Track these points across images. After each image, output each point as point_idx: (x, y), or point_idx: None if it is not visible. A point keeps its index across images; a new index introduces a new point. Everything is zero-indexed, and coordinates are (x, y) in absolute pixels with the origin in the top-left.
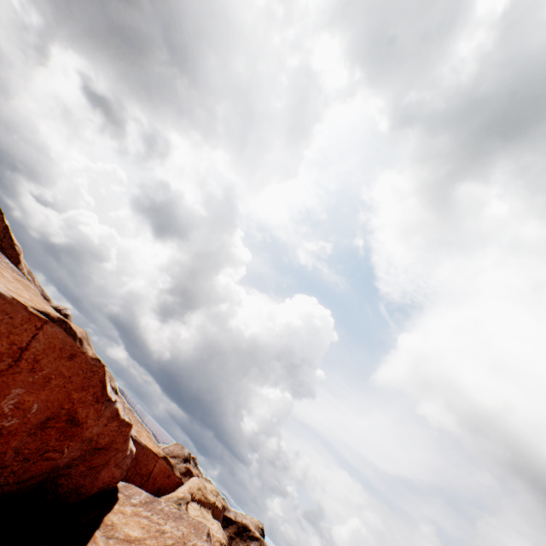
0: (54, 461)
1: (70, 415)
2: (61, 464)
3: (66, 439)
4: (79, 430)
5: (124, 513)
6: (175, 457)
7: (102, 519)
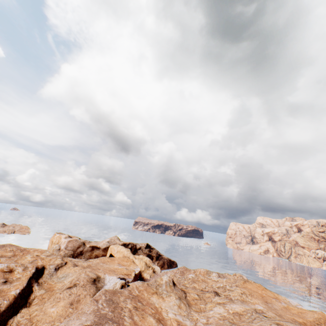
0: None
1: None
2: None
3: None
4: None
5: None
6: (79, 247)
7: None
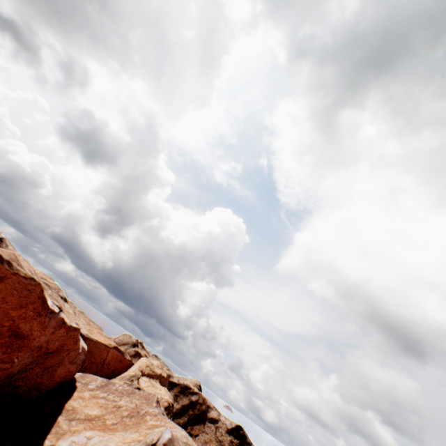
0: (5, 371)
1: (12, 331)
2: (15, 371)
3: (14, 351)
4: (26, 342)
5: (83, 398)
6: (125, 344)
7: (63, 406)
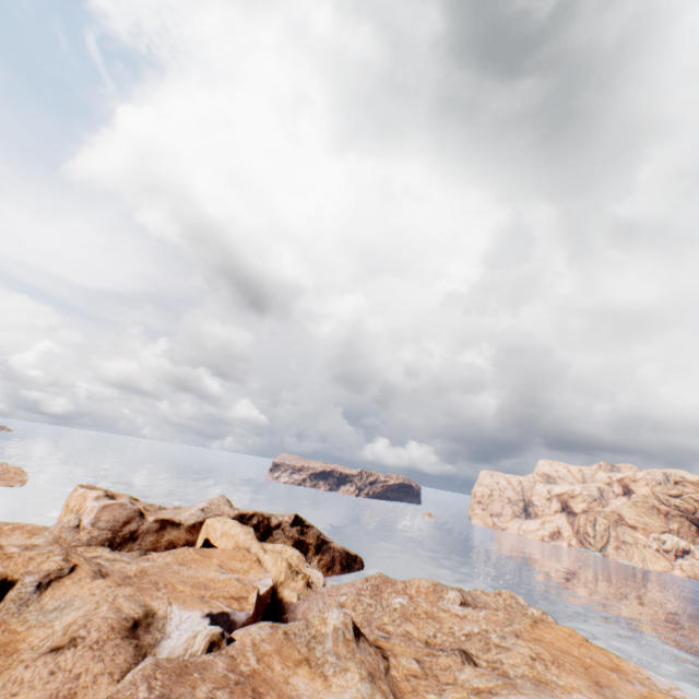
0: None
1: None
2: None
3: None
4: None
5: None
6: (129, 523)
7: None
